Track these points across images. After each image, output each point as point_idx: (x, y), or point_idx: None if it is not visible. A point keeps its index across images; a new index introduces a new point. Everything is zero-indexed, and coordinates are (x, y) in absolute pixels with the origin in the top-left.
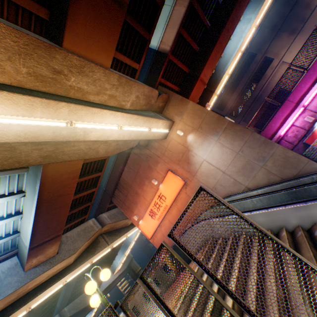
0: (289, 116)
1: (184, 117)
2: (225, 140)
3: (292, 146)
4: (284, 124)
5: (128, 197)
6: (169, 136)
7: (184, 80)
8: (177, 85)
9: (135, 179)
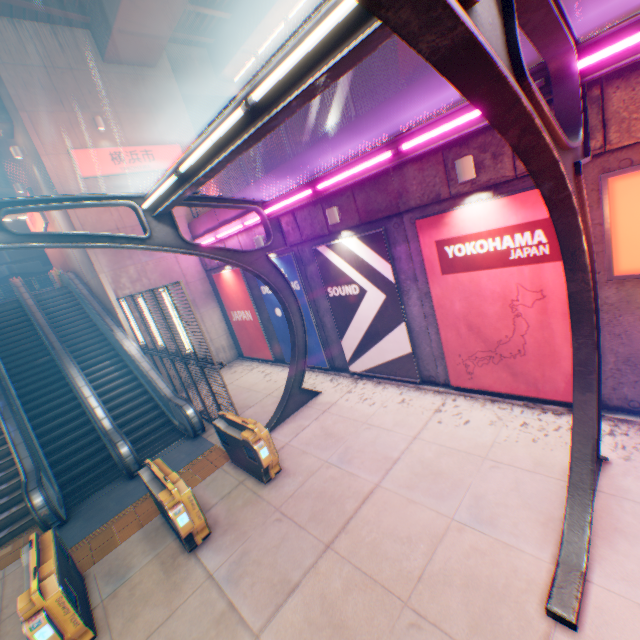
0: (212, 232)
1: (23, 132)
2: (65, 218)
3: (207, 269)
4: (202, 238)
5: (11, 175)
6: (18, 140)
7: (95, 4)
8: (78, 5)
9: (8, 157)
